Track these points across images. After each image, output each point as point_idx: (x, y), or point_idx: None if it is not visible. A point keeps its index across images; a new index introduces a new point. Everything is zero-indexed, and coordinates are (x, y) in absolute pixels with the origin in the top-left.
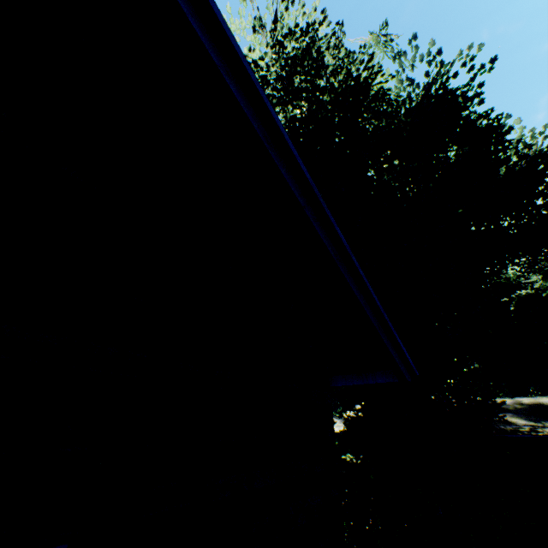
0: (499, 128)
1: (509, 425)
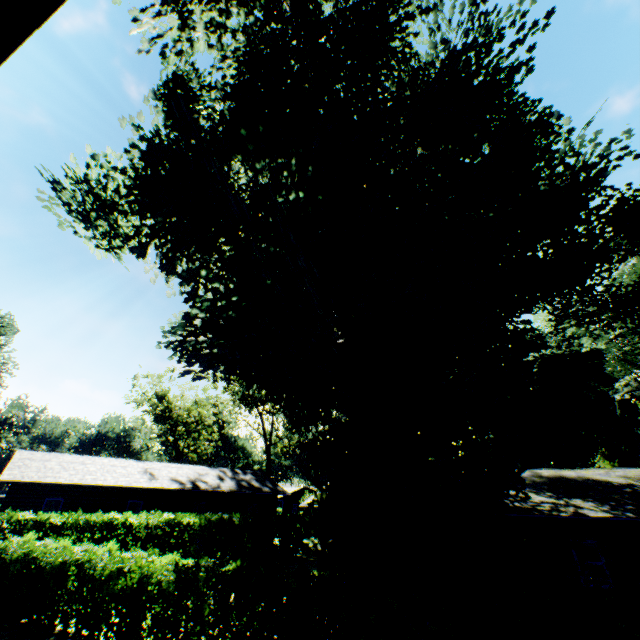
0: (548, 116)
1: (525, 503)
